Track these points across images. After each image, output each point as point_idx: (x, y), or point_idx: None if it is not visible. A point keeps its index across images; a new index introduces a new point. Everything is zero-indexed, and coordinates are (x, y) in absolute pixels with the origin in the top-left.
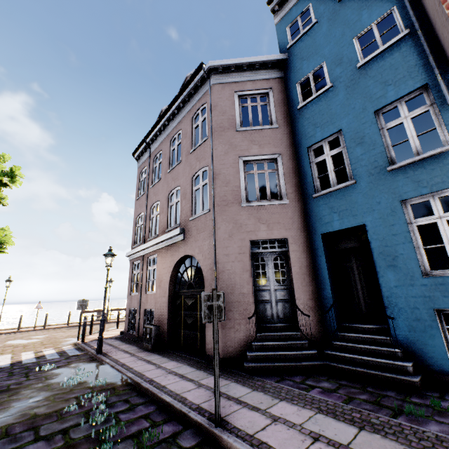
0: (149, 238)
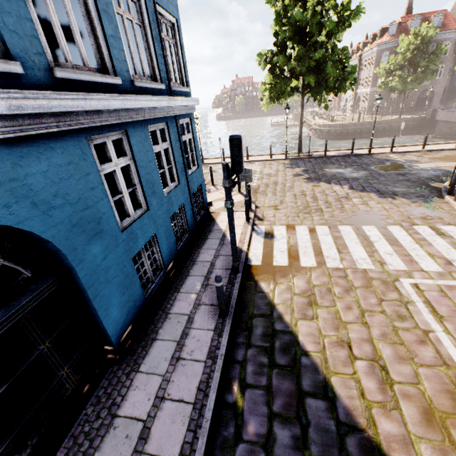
0: None
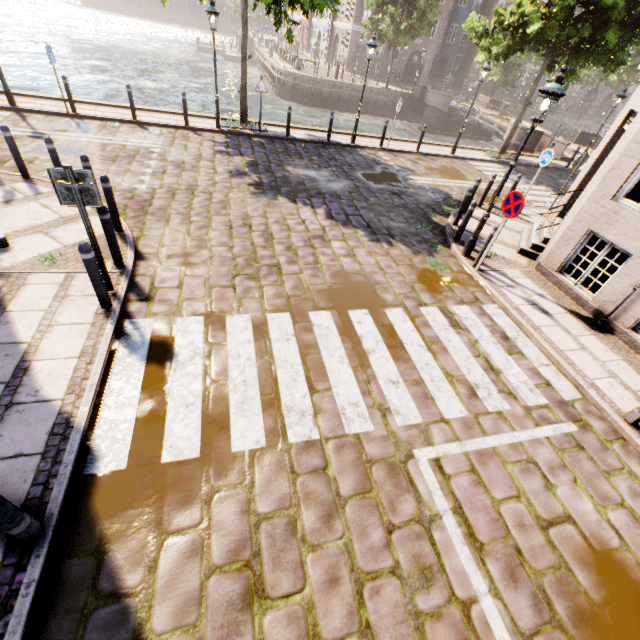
0: None
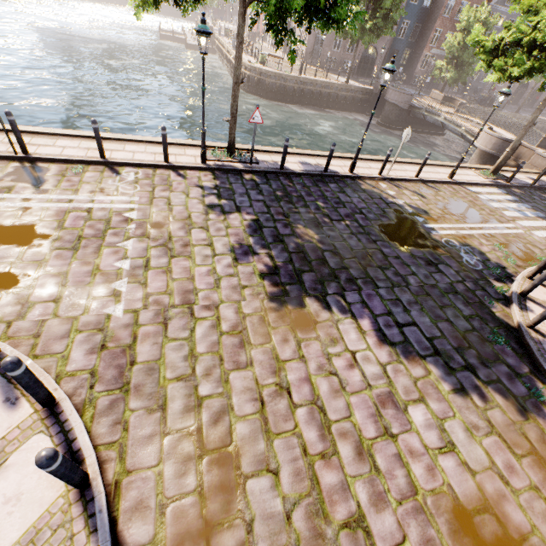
0: None
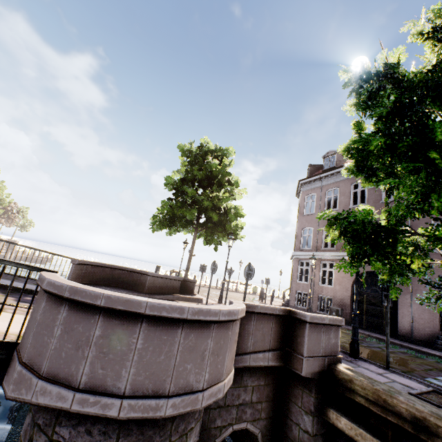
0: (324, 249)
